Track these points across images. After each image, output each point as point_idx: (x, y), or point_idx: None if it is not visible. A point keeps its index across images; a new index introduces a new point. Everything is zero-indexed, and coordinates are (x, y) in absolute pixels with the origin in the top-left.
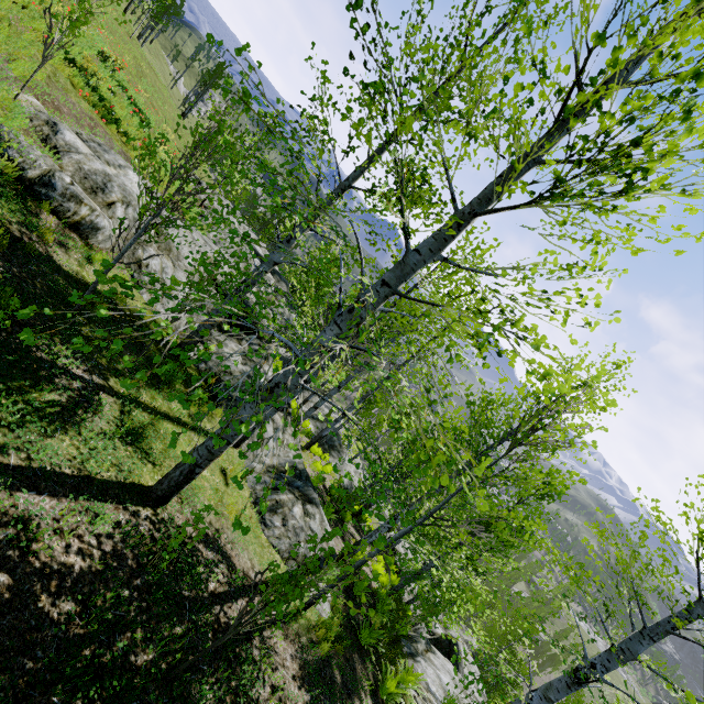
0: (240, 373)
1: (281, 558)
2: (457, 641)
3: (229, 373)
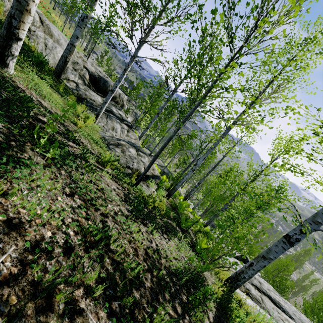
0: (100, 103)
1: (120, 166)
2: (247, 257)
3: (93, 101)
